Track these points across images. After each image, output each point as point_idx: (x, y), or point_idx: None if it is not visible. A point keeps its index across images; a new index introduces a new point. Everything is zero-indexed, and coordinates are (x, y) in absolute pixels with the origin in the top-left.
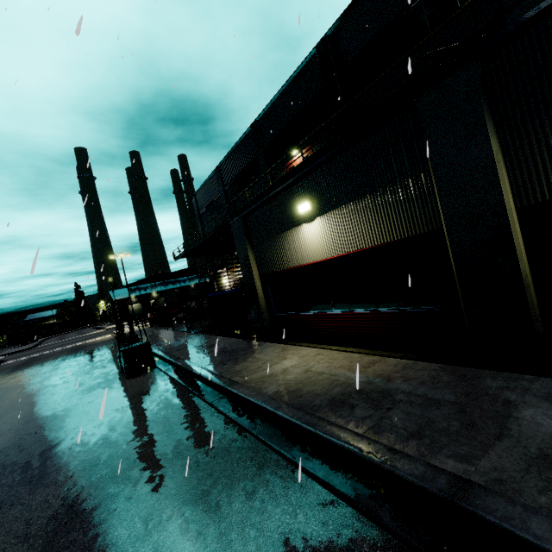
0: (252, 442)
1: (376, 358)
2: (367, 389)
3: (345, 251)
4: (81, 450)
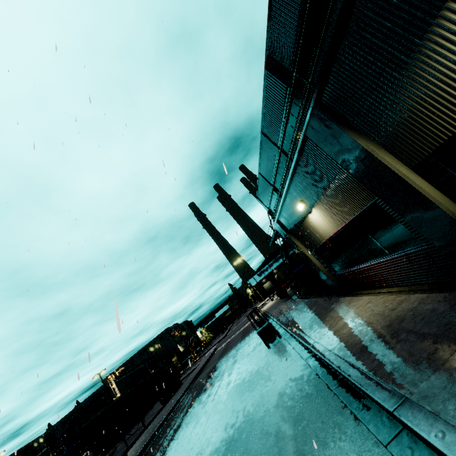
0: (323, 386)
1: (403, 297)
2: (385, 333)
3: (341, 224)
4: (252, 402)
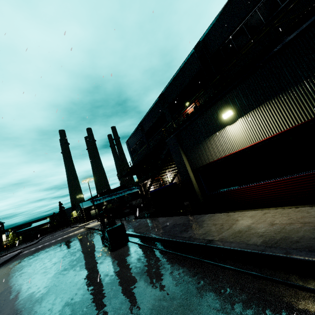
0: (284, 289)
1: None
2: None
3: (269, 135)
4: (107, 310)
